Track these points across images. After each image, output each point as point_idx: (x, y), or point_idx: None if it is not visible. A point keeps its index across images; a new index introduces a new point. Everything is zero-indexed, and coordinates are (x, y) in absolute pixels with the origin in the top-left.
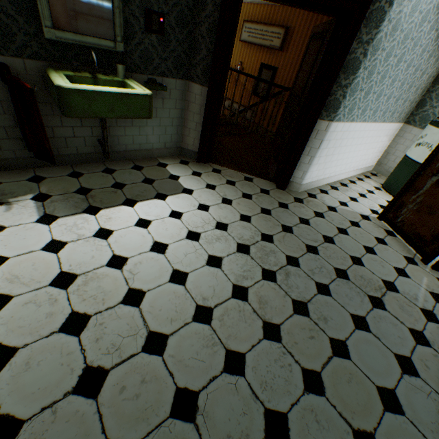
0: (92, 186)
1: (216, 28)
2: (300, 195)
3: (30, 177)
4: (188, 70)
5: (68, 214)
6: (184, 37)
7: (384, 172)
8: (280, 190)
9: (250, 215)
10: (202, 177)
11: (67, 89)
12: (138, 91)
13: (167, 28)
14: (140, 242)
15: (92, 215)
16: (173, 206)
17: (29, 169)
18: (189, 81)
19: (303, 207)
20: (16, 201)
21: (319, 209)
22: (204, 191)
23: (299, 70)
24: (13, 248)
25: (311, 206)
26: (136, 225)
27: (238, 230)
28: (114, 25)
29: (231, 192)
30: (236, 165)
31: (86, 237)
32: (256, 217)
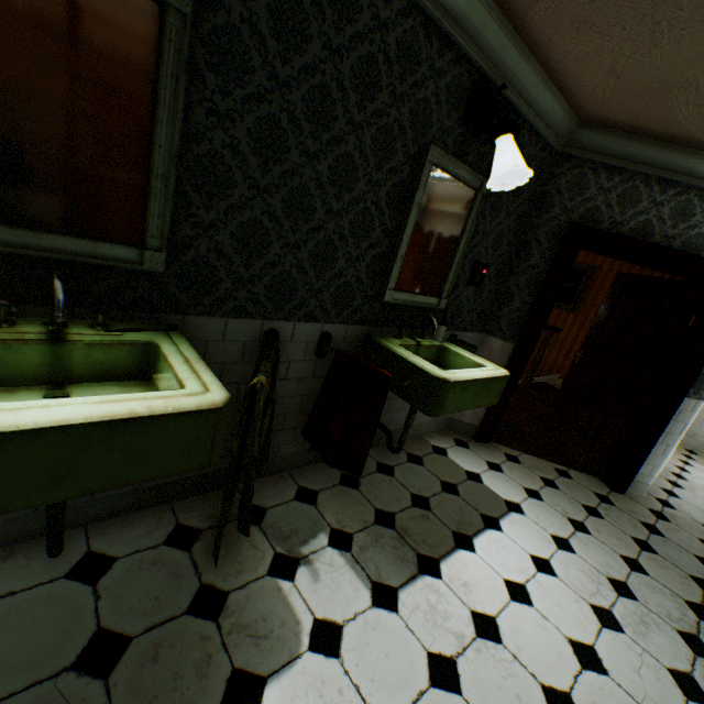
0: (387, 504)
1: (539, 279)
2: (649, 502)
3: (294, 490)
4: (486, 321)
5: (403, 578)
6: (496, 286)
7: (703, 447)
8: (618, 493)
9: (633, 556)
10: (505, 472)
11: (451, 382)
12: (497, 370)
13: (484, 278)
14: (551, 644)
15: (435, 577)
16: (522, 543)
17: (281, 471)
18: (485, 334)
19: (677, 530)
20: (312, 551)
21: (700, 533)
22: (532, 503)
23: (604, 319)
24: (387, 686)
25: (685, 527)
26: (512, 597)
27: (648, 594)
28: (444, 280)
29: (566, 503)
30: (525, 444)
31: (469, 640)
32: (644, 561)
